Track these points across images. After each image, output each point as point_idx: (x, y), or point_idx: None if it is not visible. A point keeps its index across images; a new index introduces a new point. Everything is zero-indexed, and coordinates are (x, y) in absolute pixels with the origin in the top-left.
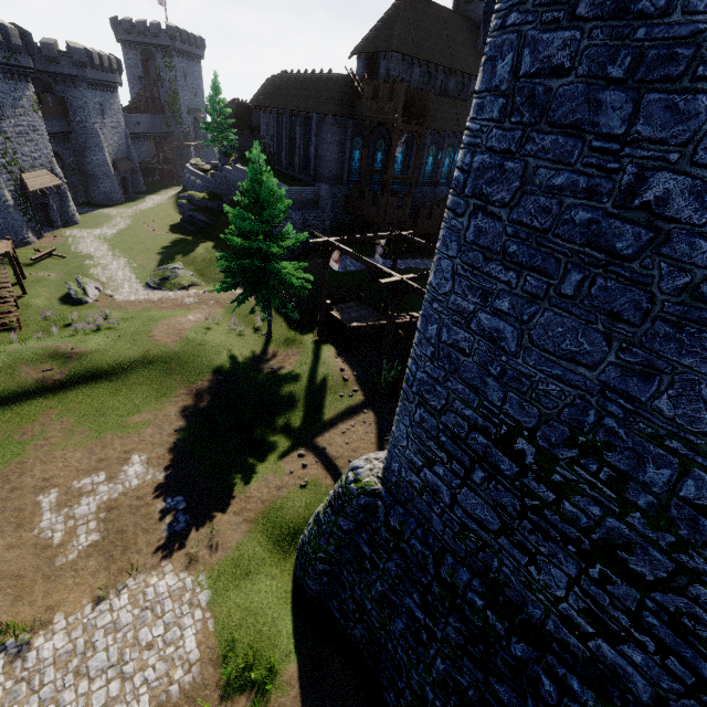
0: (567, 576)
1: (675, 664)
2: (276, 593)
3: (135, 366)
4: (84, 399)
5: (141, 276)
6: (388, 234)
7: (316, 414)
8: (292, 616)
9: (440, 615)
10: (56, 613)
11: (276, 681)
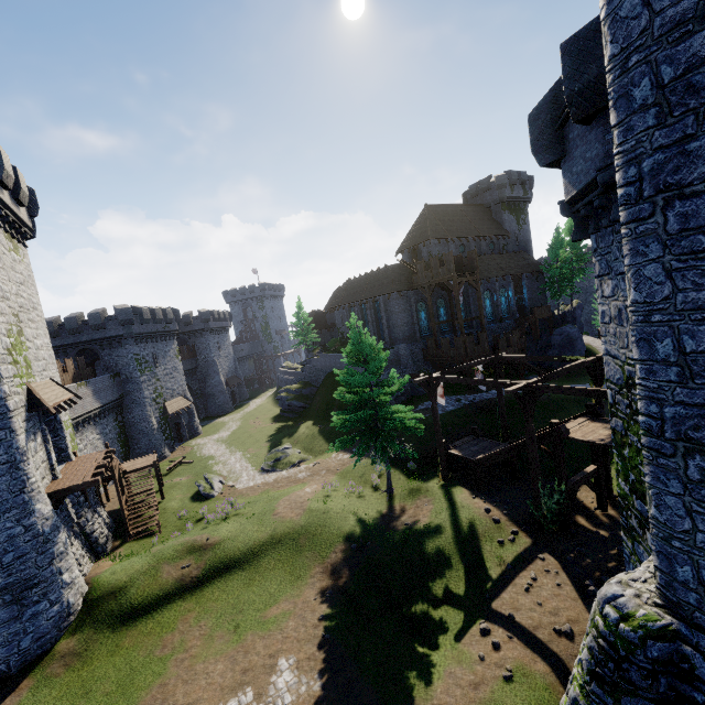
0: None
1: None
2: None
3: (265, 548)
4: (220, 595)
5: (256, 463)
6: (484, 359)
7: (479, 571)
8: None
9: None
10: None
11: None
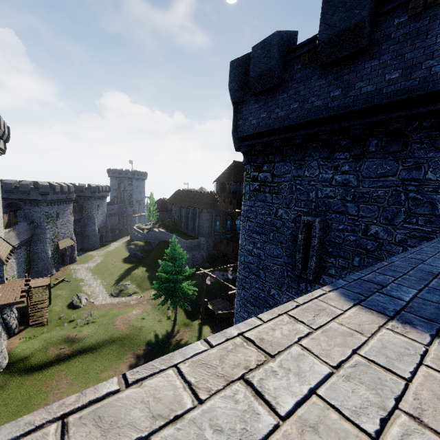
0: None
1: None
2: None
3: (105, 343)
4: (78, 364)
5: (108, 289)
6: (233, 265)
7: None
8: None
9: None
10: None
11: None
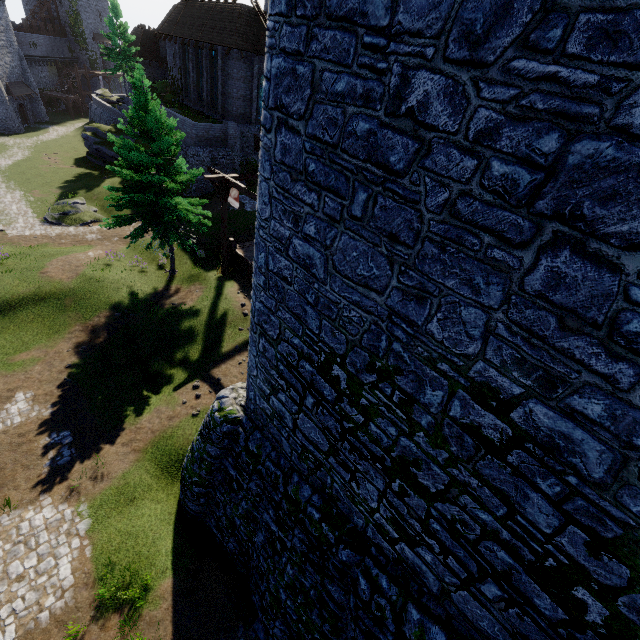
0: (377, 490)
1: (453, 562)
2: (160, 516)
3: (24, 303)
4: None
5: (39, 211)
6: None
7: (214, 347)
8: (173, 536)
9: (289, 528)
10: None
11: (150, 596)
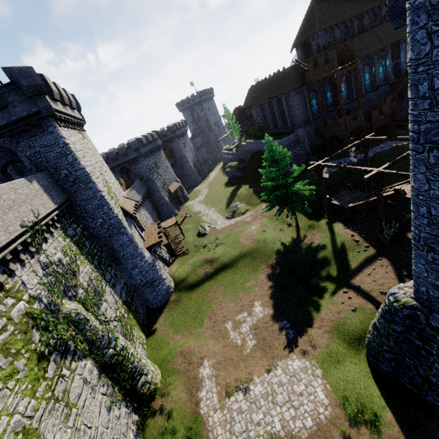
0: None
1: None
2: (361, 373)
3: (238, 259)
4: (223, 279)
5: (223, 214)
6: (355, 143)
7: (345, 266)
8: (376, 386)
9: None
10: (253, 375)
11: (381, 421)
